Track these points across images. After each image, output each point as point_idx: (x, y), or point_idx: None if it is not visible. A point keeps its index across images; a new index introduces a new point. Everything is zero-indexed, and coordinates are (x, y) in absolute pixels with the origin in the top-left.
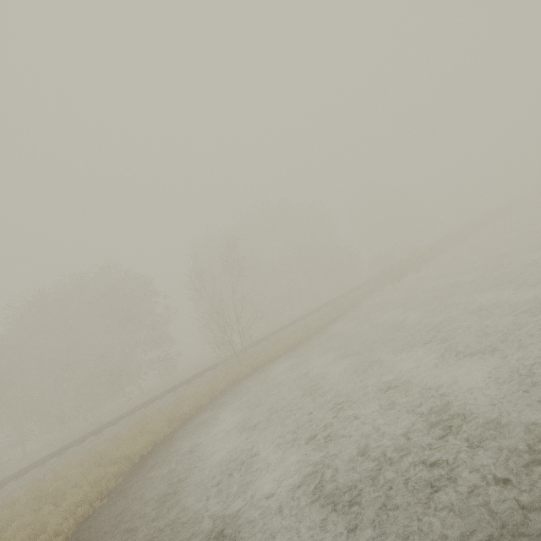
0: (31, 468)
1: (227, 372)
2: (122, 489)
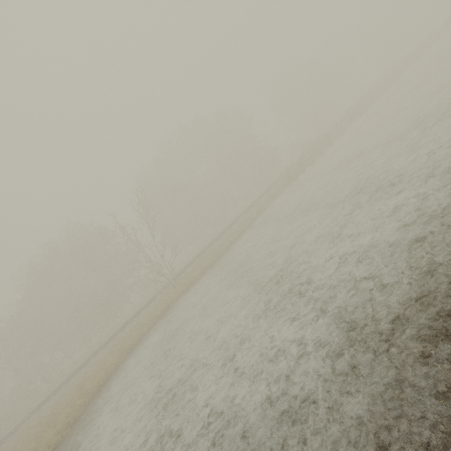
0: (62, 385)
1: (165, 298)
2: (79, 420)
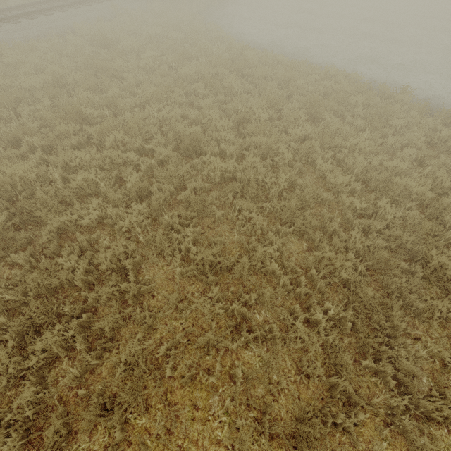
0: None
1: None
2: None
